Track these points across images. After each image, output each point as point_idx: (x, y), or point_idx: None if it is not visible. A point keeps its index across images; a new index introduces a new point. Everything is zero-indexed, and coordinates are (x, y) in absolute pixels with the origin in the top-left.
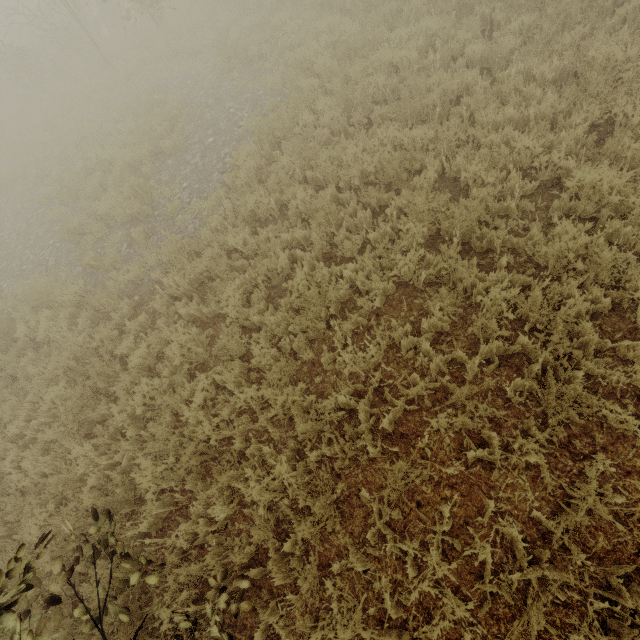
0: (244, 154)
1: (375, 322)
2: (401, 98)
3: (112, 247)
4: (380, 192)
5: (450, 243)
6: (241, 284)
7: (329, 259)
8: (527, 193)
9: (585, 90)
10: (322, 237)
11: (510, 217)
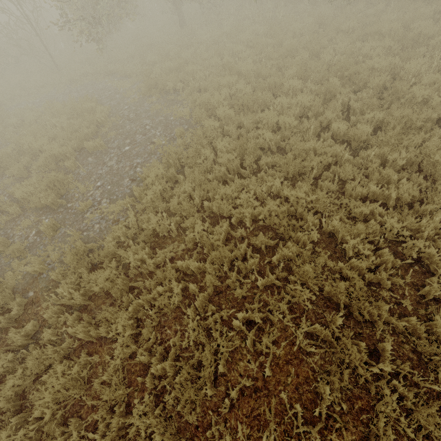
0: (152, 175)
1: (262, 384)
2: (282, 149)
3: (21, 230)
4: (268, 239)
5: (330, 302)
6: (133, 309)
7: (219, 293)
8: (394, 265)
9: (426, 178)
10: (215, 273)
11: (382, 286)
